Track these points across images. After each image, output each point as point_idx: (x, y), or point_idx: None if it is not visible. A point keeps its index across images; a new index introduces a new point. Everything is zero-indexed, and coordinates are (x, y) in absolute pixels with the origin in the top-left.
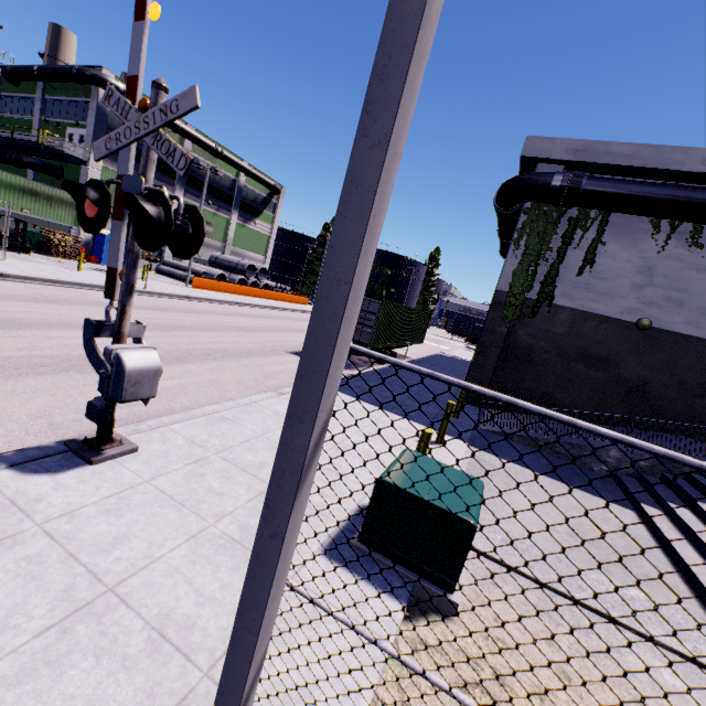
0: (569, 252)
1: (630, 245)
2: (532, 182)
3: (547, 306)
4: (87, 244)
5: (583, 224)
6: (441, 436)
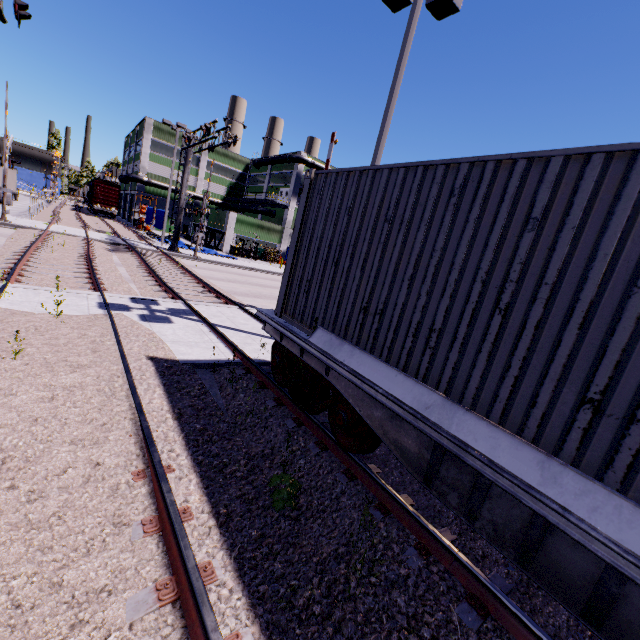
0: None
1: None
2: None
3: None
4: (283, 254)
5: None
6: None
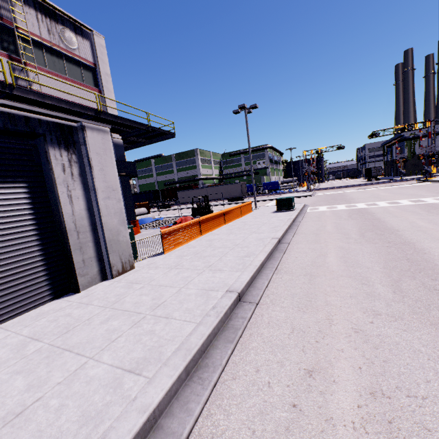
0: (415, 145)
1: (425, 141)
2: (406, 139)
3: (415, 155)
4: None
5: (415, 141)
6: (416, 175)
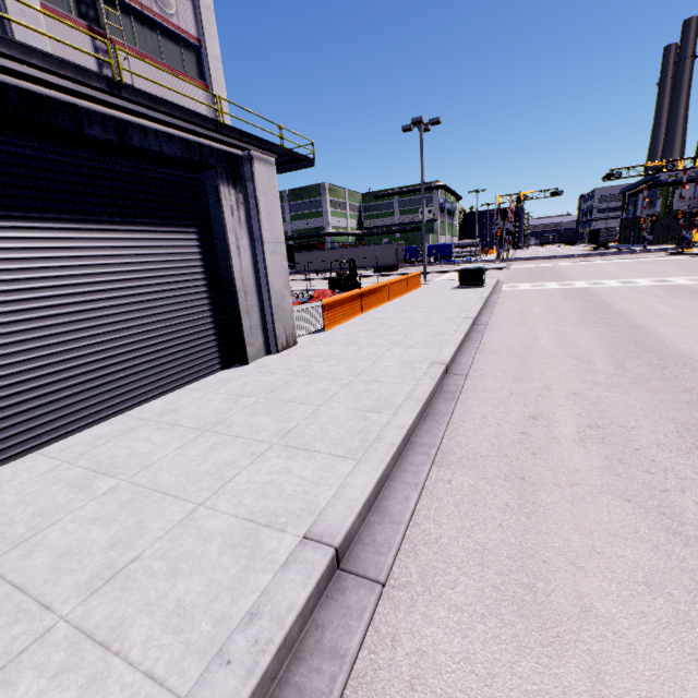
0: (674, 196)
1: (691, 189)
2: (662, 183)
3: (671, 211)
4: None
5: (676, 188)
6: (668, 244)
